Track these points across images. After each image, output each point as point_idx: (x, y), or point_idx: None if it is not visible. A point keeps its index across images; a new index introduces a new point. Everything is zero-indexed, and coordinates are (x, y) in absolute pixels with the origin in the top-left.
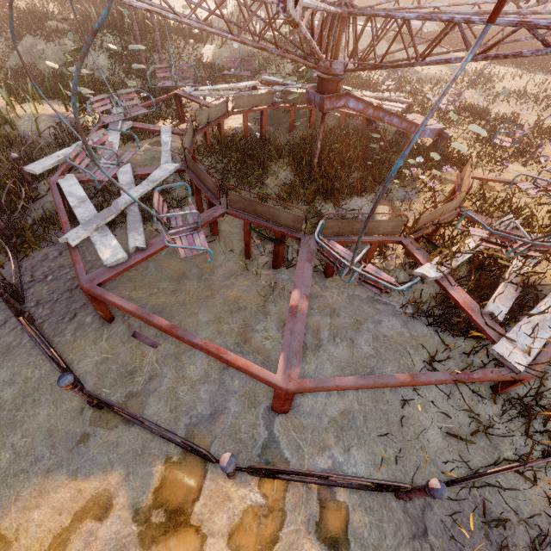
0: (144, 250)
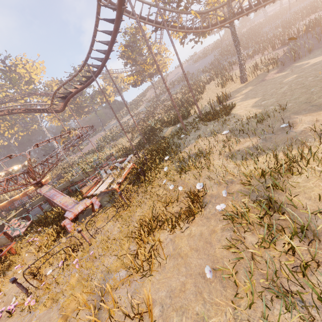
0: None
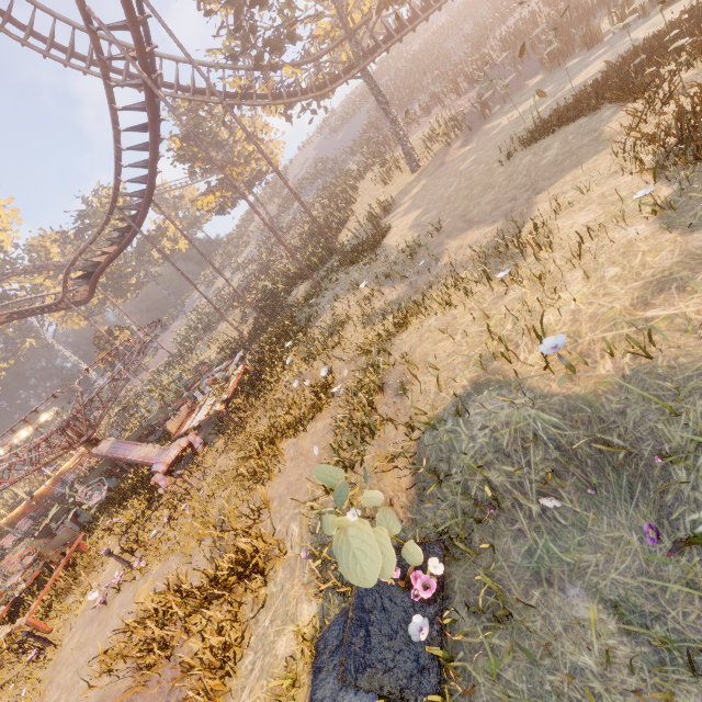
0: None
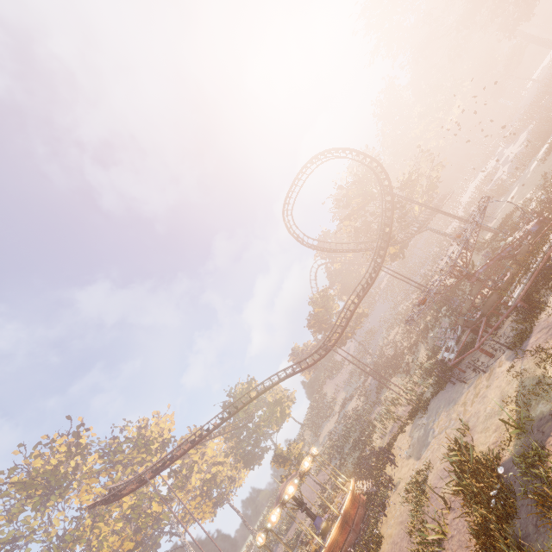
0: (457, 351)
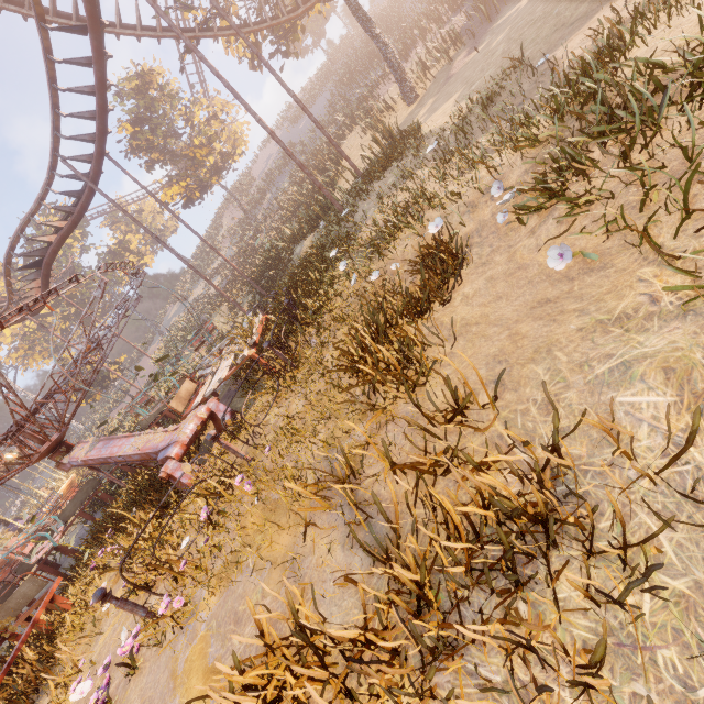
0: None
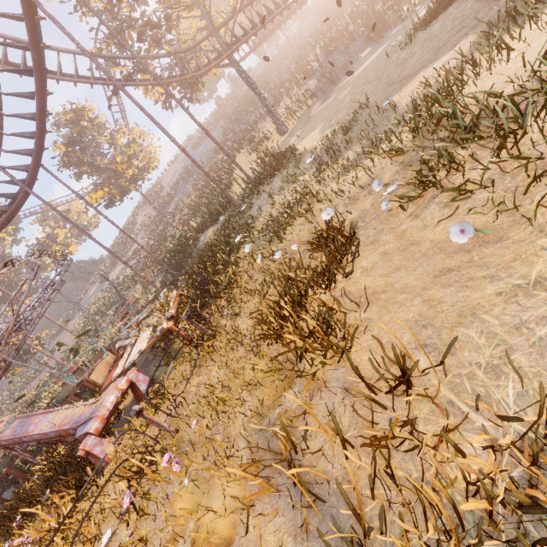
0: None
